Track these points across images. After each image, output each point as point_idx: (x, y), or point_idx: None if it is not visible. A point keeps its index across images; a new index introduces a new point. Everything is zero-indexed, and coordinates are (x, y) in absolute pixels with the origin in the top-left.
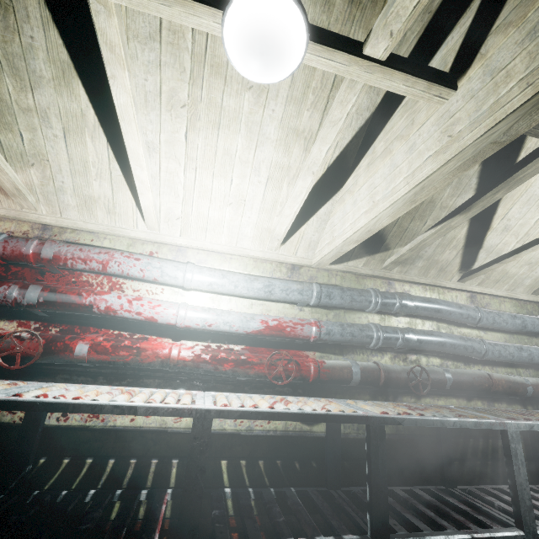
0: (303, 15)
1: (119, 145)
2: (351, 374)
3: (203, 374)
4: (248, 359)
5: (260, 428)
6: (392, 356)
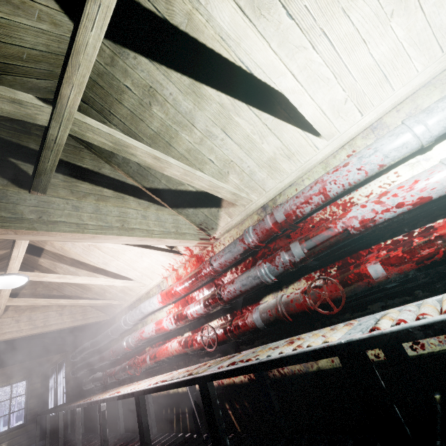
0: None
1: (254, 97)
2: None
3: None
4: None
5: None
6: None
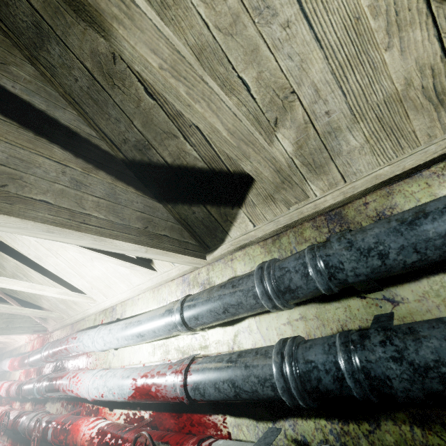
0: None
1: (35, 267)
2: None
3: None
4: (122, 444)
5: None
6: (409, 418)
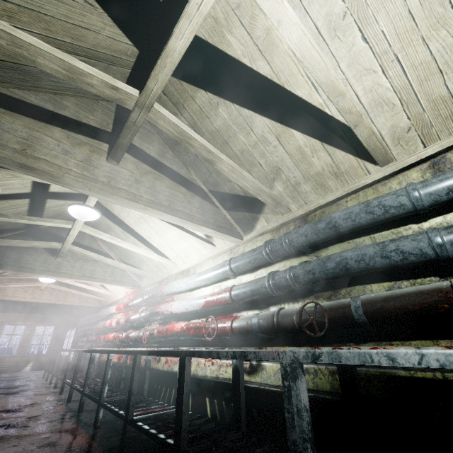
0: (74, 205)
1: (145, 243)
2: (251, 324)
3: (197, 339)
4: (199, 325)
5: (222, 376)
6: (314, 297)
